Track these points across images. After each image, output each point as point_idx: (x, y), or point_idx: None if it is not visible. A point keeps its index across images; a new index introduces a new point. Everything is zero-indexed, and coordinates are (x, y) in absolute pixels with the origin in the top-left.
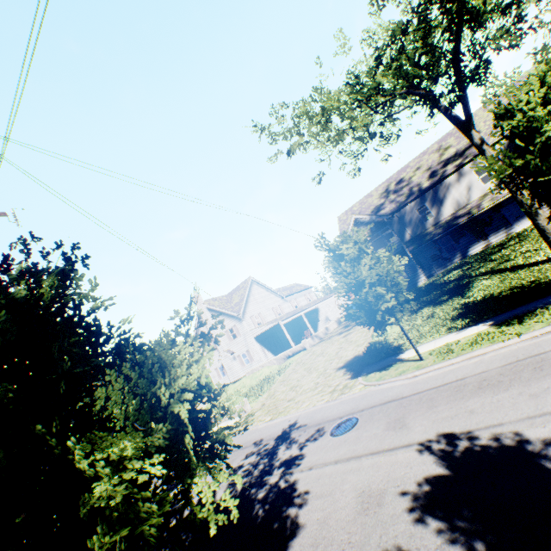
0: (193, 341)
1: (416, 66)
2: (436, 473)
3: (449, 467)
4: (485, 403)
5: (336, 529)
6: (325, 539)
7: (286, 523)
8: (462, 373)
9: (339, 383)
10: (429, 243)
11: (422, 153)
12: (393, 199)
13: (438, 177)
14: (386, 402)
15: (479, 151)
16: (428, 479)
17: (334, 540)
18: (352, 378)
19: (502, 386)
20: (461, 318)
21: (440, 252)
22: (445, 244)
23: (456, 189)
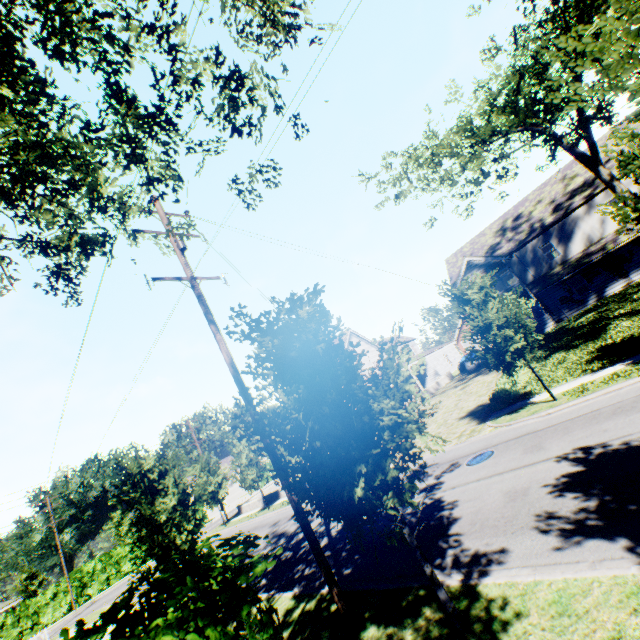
0: (401, 353)
1: (533, 103)
2: (572, 471)
3: (584, 465)
4: (617, 423)
5: (489, 513)
6: (480, 519)
7: (441, 519)
8: (597, 405)
9: (465, 429)
10: (556, 284)
11: (542, 184)
12: (511, 237)
13: (564, 211)
14: (521, 436)
15: (609, 187)
16: (566, 475)
17: (489, 518)
18: (479, 424)
19: (634, 410)
20: (596, 360)
21: (570, 294)
22: (576, 285)
23: (586, 223)
